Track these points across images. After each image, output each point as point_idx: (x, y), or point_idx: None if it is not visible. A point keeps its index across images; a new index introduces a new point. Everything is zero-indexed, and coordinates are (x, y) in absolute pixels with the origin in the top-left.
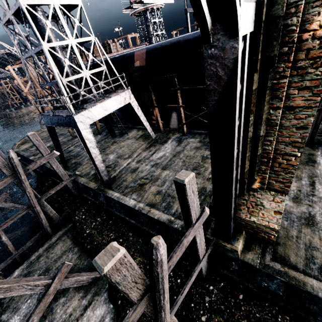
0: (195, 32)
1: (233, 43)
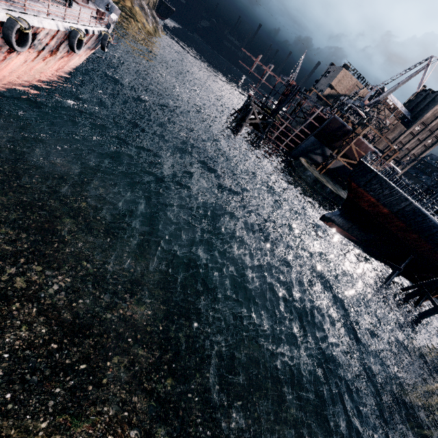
0: None
1: None
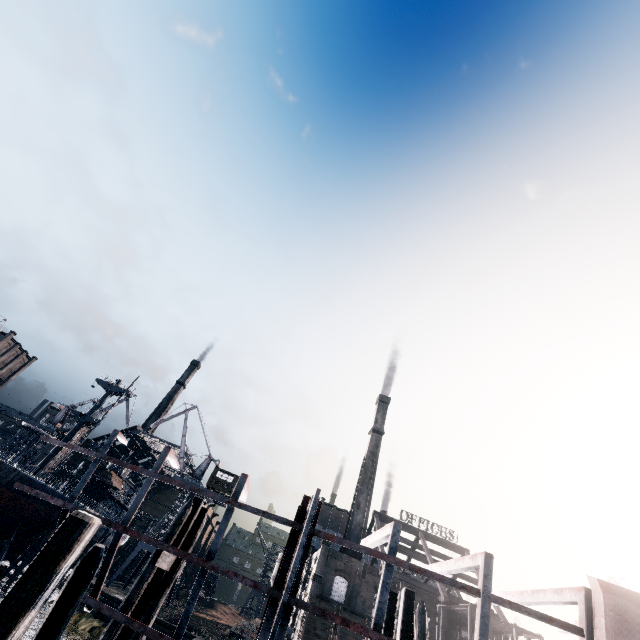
0: None
1: None
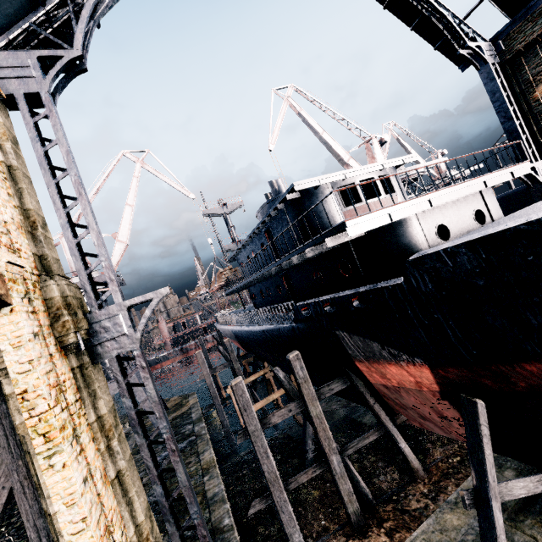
0: (523, 186)
1: (541, 186)
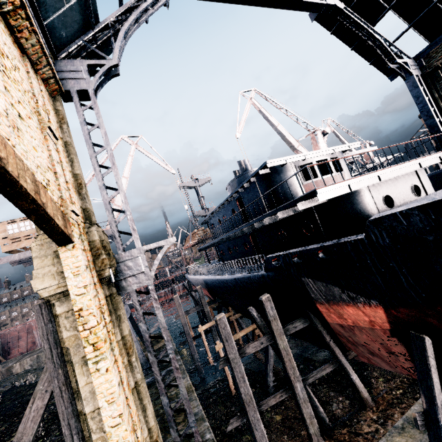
0: (440, 170)
1: None
